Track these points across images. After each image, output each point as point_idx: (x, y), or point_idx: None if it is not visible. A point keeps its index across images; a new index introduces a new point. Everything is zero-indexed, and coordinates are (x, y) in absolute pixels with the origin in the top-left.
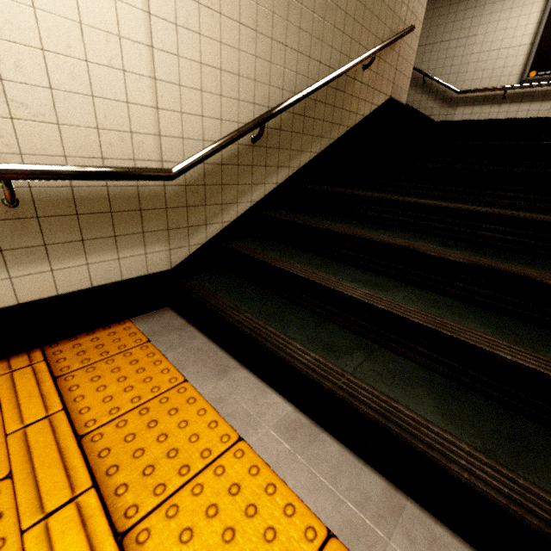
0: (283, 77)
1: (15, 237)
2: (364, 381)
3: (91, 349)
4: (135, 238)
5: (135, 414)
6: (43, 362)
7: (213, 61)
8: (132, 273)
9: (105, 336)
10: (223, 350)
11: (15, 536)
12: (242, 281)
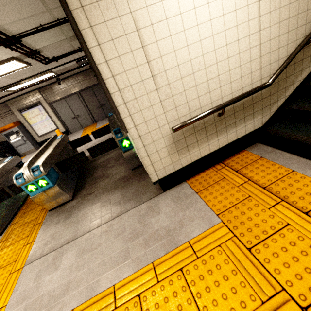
0: None
1: (219, 126)
2: None
3: (239, 162)
4: (250, 116)
5: (279, 182)
6: (226, 166)
7: (285, 16)
8: (248, 131)
9: (240, 157)
10: (304, 158)
11: (267, 209)
12: (302, 124)
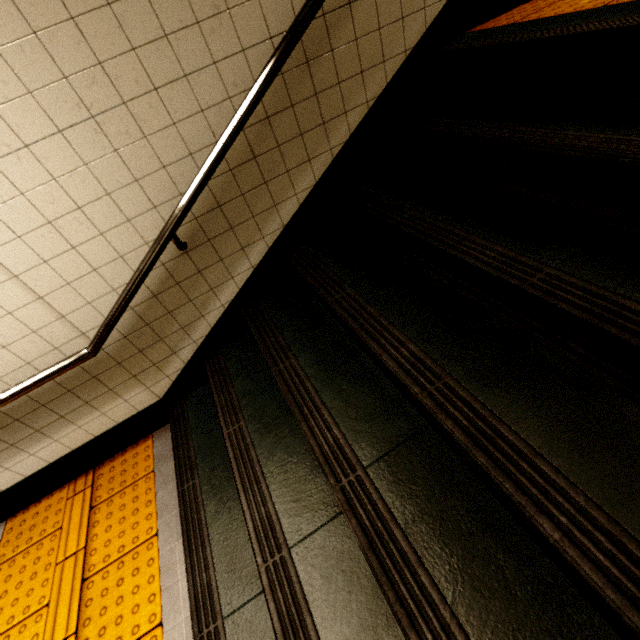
0: (182, 137)
1: (13, 435)
2: (226, 639)
3: (118, 476)
4: (107, 396)
5: (115, 567)
6: (90, 487)
7: (63, 206)
8: (123, 416)
9: (131, 458)
10: None
11: None
12: None
